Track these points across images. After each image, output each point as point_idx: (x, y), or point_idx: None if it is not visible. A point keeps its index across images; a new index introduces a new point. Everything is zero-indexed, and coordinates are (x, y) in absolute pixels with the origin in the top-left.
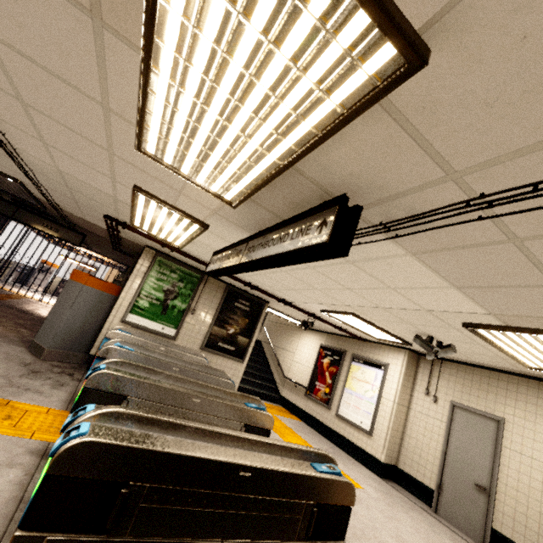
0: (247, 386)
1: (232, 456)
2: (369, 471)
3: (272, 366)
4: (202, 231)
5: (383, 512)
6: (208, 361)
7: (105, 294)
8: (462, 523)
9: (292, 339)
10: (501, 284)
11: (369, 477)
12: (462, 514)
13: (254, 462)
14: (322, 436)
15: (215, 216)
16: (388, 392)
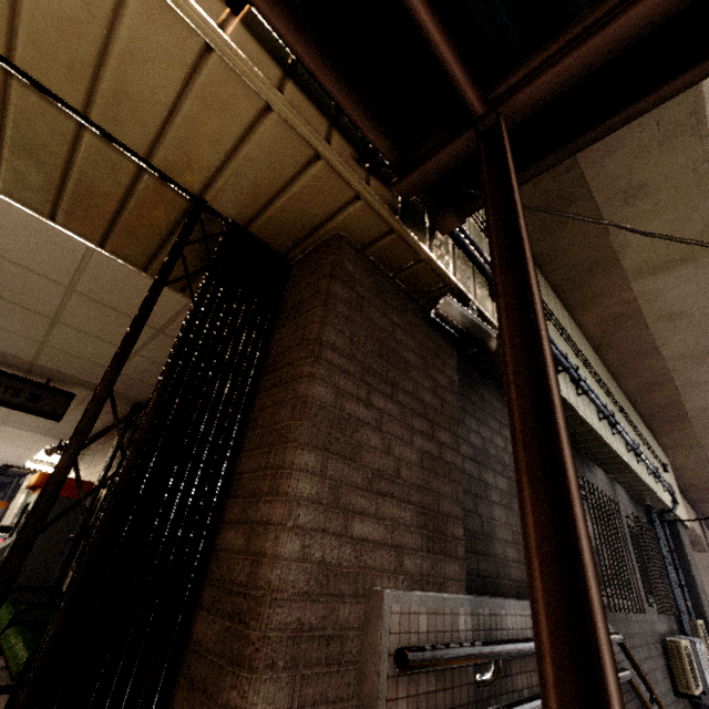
0: None
1: None
2: None
3: None
4: None
5: None
6: None
7: None
8: None
9: None
10: None
11: None
12: None
13: None
14: None
15: None
16: None
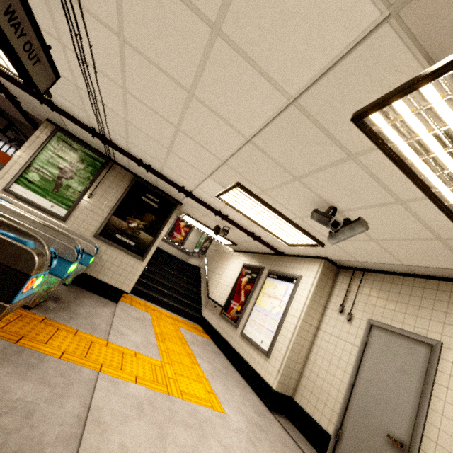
0: (168, 300)
1: None
2: (259, 399)
3: (202, 289)
4: None
5: (229, 449)
6: (101, 252)
7: None
8: None
9: (223, 263)
10: None
11: (252, 405)
12: None
13: None
14: (225, 357)
15: None
16: (295, 307)
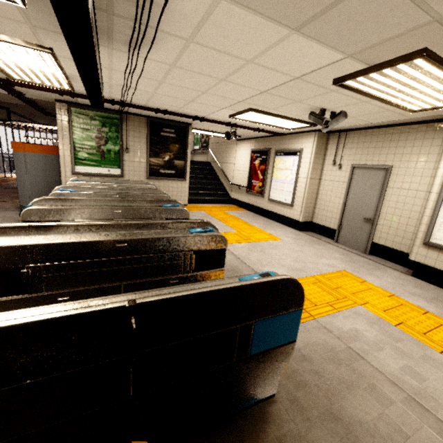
0: (203, 197)
1: (109, 237)
2: (293, 229)
3: (221, 179)
4: (52, 58)
5: (292, 250)
6: (157, 187)
7: (49, 156)
8: (353, 244)
9: (230, 153)
10: (329, 1)
11: (291, 232)
12: (354, 239)
13: (128, 237)
14: (262, 216)
15: (38, 32)
16: (302, 172)
